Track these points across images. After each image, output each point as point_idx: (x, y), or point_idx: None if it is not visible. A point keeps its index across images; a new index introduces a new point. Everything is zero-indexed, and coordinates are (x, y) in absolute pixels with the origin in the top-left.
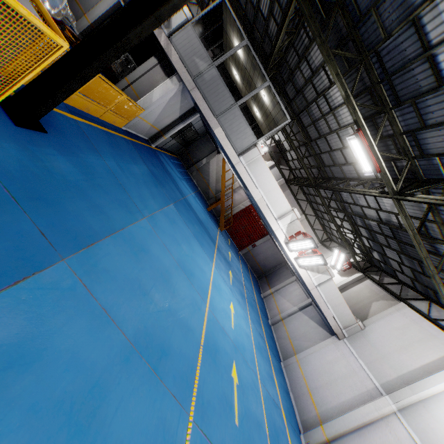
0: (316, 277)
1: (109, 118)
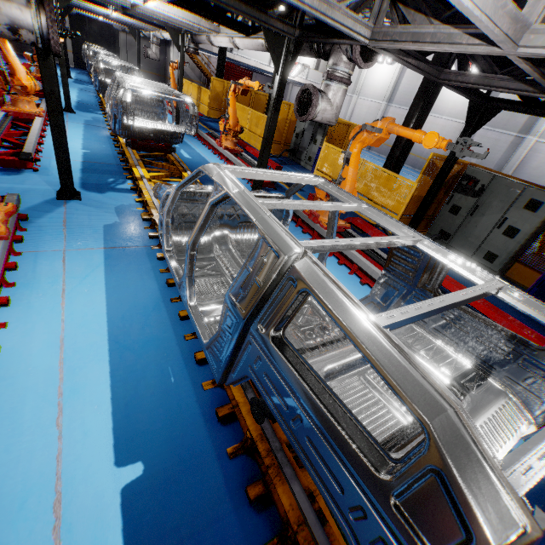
0: (303, 75)
1: None
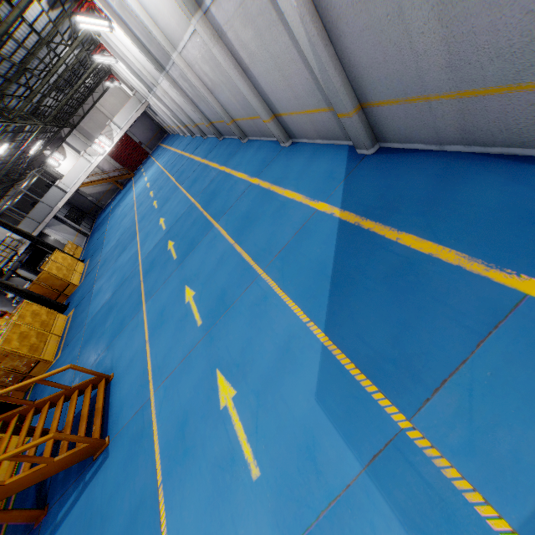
0: (115, 131)
1: (79, 252)
